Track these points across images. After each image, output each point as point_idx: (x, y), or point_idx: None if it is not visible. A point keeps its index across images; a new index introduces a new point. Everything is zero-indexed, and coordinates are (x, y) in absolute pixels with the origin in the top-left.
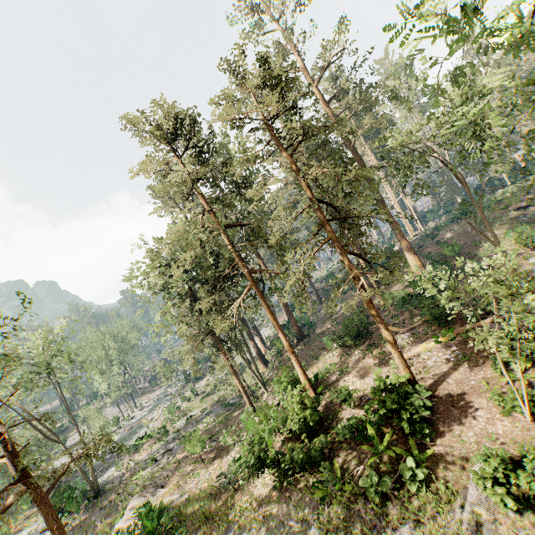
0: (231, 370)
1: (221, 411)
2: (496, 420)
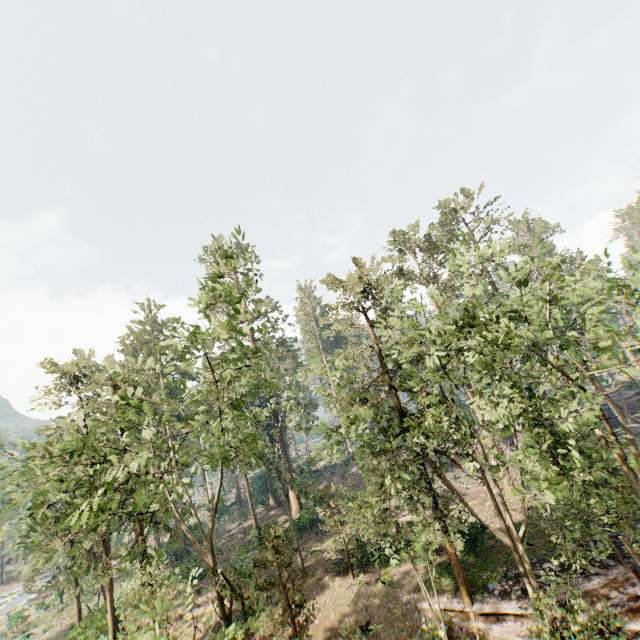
0: (74, 588)
1: (63, 634)
2: None
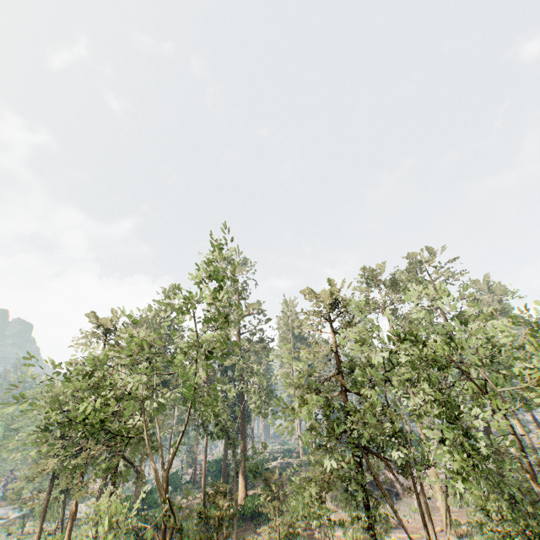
0: (43, 513)
1: None
2: None
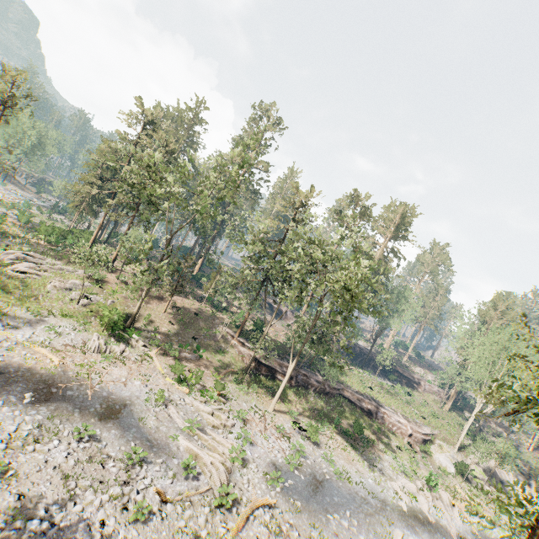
0: (76, 215)
1: None
2: (113, 277)
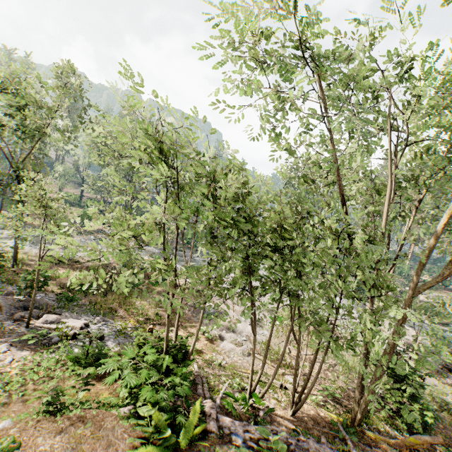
0: None
1: None
2: None
